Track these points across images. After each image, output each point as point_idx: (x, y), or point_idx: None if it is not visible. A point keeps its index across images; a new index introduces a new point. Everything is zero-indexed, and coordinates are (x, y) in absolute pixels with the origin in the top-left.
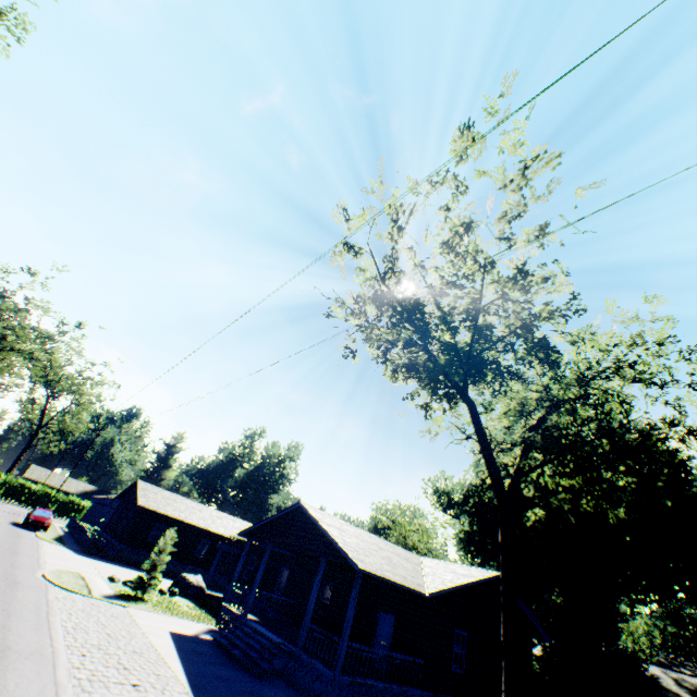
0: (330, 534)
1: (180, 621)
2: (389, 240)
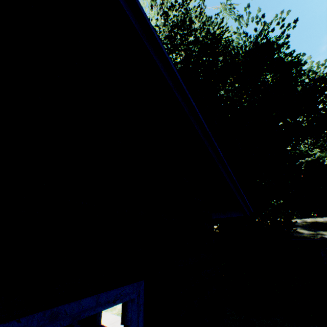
0: None
1: None
2: None
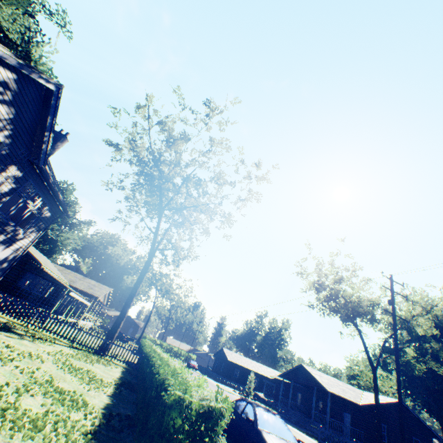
0: (315, 377)
1: None
2: (316, 272)
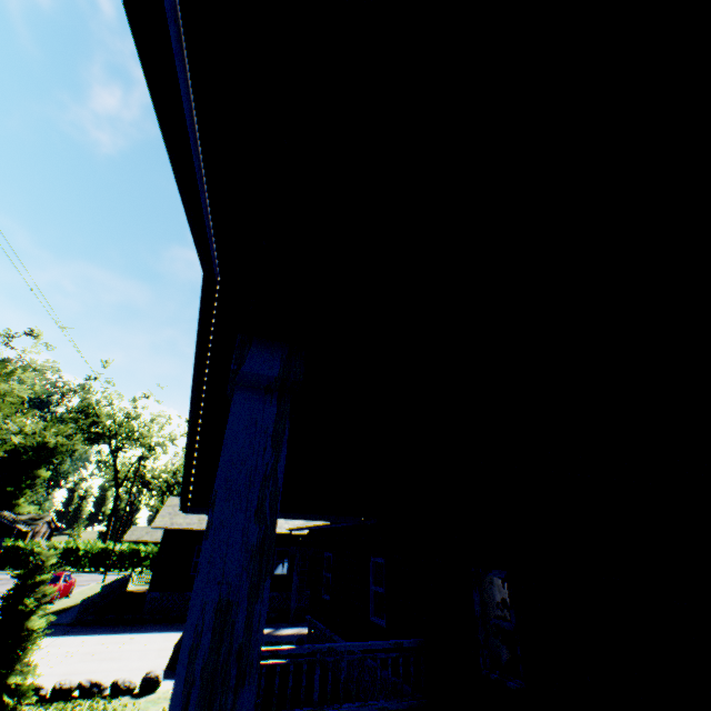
0: None
1: None
2: None
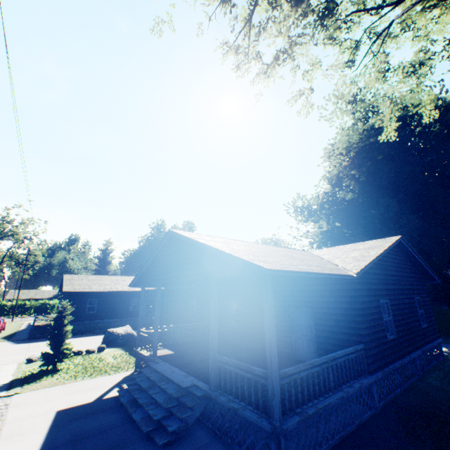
0: (210, 245)
1: (88, 384)
2: None
